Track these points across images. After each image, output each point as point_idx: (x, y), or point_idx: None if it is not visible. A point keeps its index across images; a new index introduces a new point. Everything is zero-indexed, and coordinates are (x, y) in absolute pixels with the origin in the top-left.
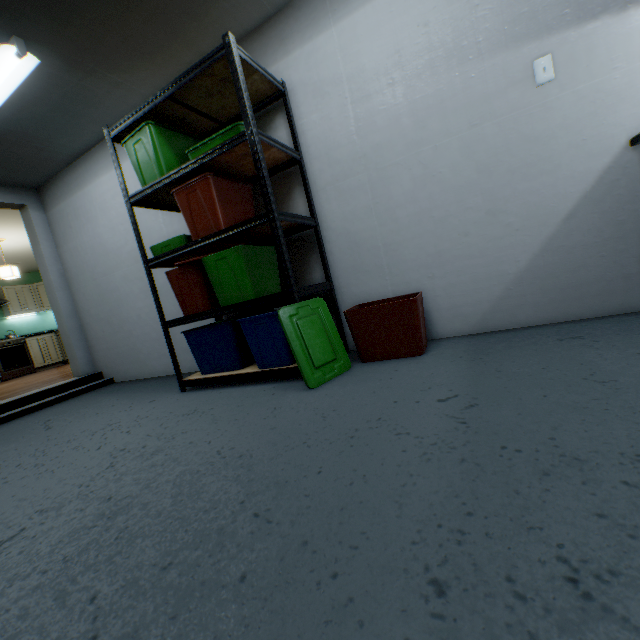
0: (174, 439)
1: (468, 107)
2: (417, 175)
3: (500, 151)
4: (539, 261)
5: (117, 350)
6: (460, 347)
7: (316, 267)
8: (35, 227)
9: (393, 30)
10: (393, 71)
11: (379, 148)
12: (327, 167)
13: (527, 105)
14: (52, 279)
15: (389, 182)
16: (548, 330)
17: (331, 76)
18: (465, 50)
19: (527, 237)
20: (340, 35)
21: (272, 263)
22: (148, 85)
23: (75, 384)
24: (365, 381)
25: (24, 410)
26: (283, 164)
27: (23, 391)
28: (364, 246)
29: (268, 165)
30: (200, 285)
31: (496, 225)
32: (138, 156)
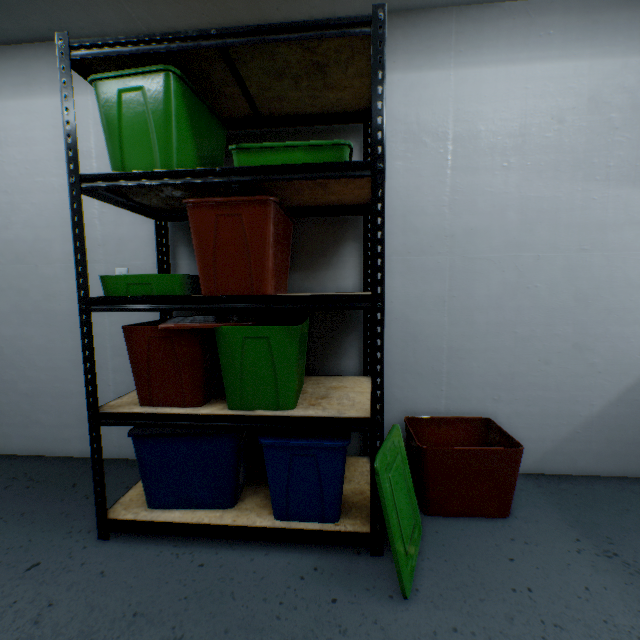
0: None
1: (582, 228)
2: (509, 280)
3: (602, 285)
4: (612, 409)
5: None
6: (547, 508)
7: (350, 351)
8: None
9: (523, 109)
10: (512, 154)
11: (473, 234)
12: (400, 232)
13: (638, 249)
14: None
15: (475, 277)
16: (625, 494)
17: (434, 125)
18: (594, 167)
19: (607, 382)
20: (459, 83)
21: (306, 342)
22: (143, 3)
23: None
24: (490, 588)
25: None
26: (341, 207)
27: None
28: (424, 342)
29: (324, 202)
30: (195, 365)
31: (580, 361)
32: (123, 113)
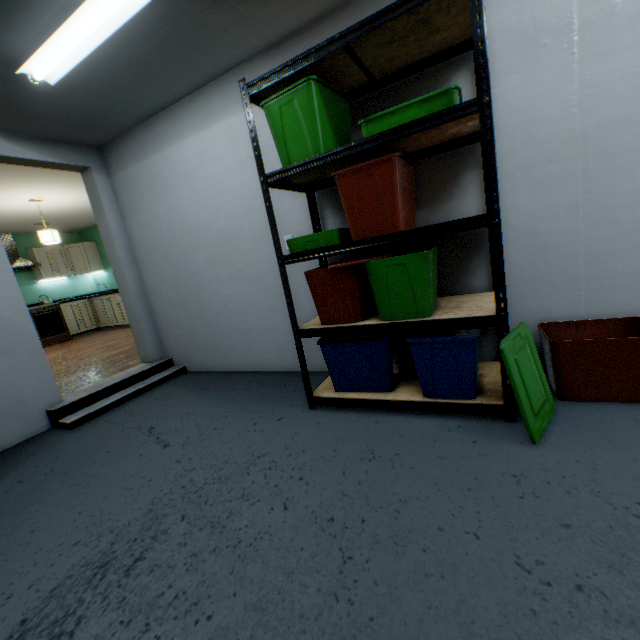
0: (400, 514)
1: None
2: None
3: None
4: None
5: (193, 338)
6: None
7: (478, 271)
8: (100, 194)
9: None
10: None
11: (610, 127)
12: (521, 147)
13: None
14: (119, 255)
15: (615, 174)
16: None
17: (554, 21)
18: None
19: None
20: None
21: (435, 267)
22: (275, 22)
23: (148, 373)
24: (617, 443)
25: (107, 405)
26: (457, 140)
27: (90, 376)
28: (555, 252)
29: (440, 140)
30: (353, 292)
31: None
32: (284, 122)
